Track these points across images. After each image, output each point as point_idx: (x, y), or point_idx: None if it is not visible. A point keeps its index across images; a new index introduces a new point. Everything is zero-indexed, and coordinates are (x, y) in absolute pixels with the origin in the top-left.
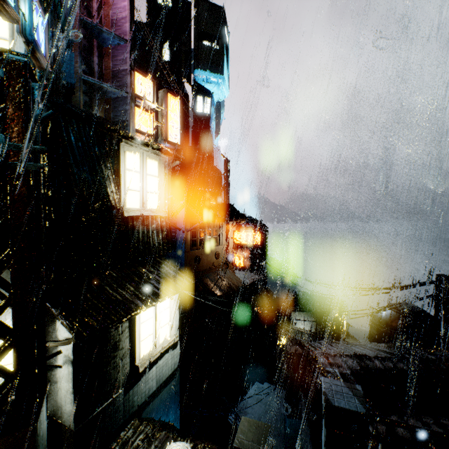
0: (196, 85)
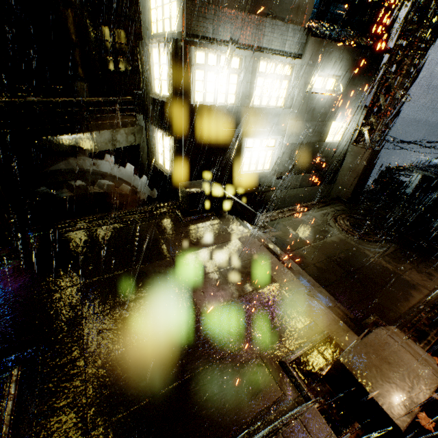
0: None
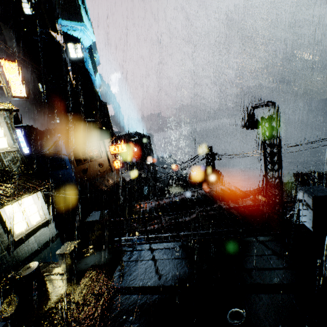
0: (63, 34)
